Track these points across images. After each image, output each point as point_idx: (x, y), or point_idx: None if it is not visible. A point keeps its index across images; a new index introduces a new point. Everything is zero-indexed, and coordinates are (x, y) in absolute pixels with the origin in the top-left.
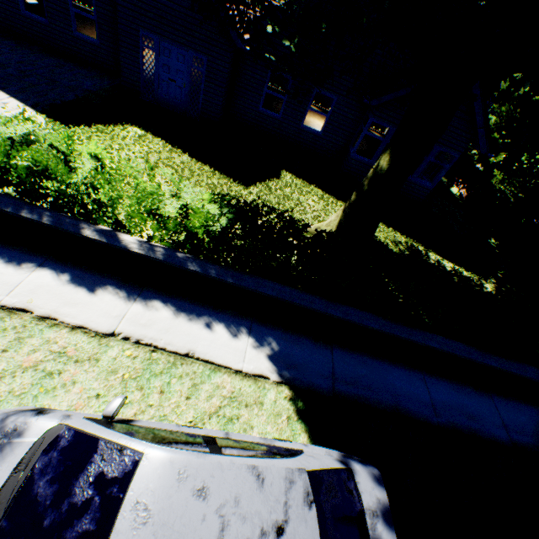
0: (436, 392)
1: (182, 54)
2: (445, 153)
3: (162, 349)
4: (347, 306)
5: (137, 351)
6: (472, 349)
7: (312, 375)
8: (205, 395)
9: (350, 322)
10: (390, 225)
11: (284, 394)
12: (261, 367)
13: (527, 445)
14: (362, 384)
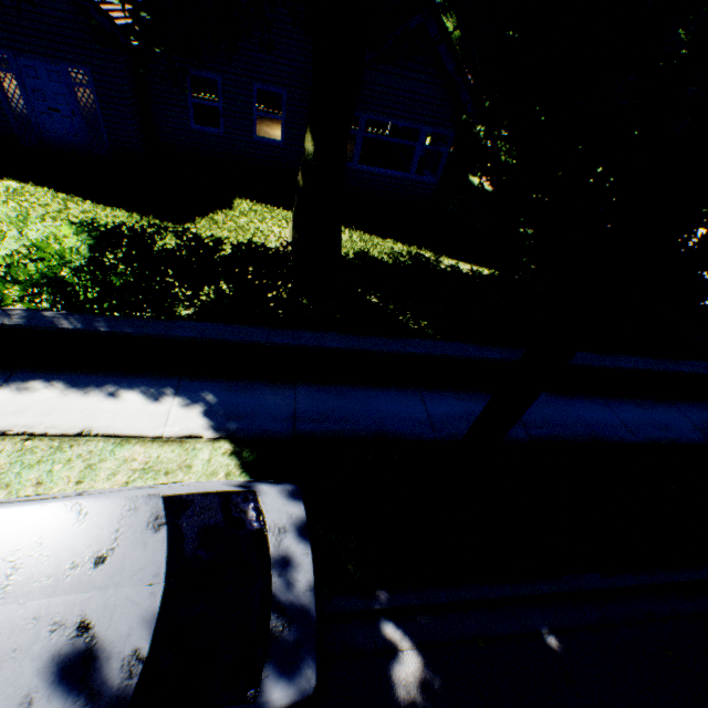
0: (436, 407)
1: (53, 70)
2: (443, 136)
3: (42, 434)
4: (300, 330)
5: (2, 445)
6: (467, 346)
7: (266, 421)
8: (105, 474)
9: (305, 347)
10: (388, 236)
11: (223, 450)
12: (191, 427)
13: (550, 437)
14: (335, 417)
